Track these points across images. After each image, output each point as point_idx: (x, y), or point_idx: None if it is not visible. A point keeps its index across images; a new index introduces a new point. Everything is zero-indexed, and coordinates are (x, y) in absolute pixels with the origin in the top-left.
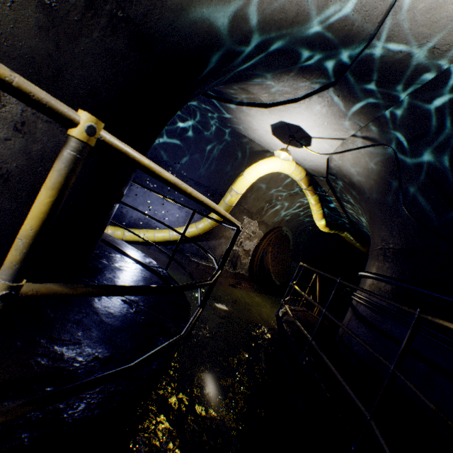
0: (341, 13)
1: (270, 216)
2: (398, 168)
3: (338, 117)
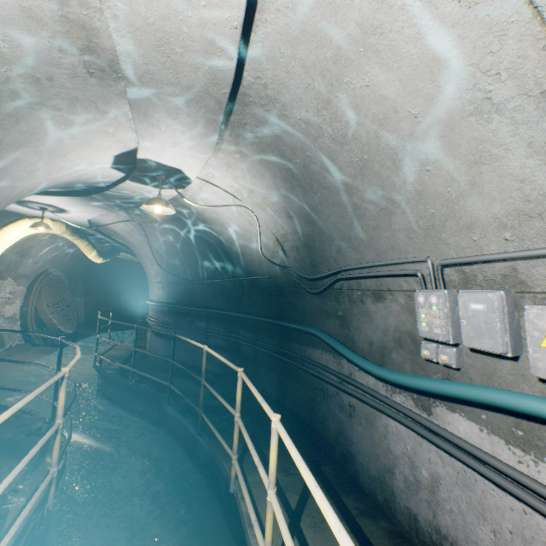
0: (83, 183)
1: (29, 265)
2: (148, 239)
3: (93, 206)
